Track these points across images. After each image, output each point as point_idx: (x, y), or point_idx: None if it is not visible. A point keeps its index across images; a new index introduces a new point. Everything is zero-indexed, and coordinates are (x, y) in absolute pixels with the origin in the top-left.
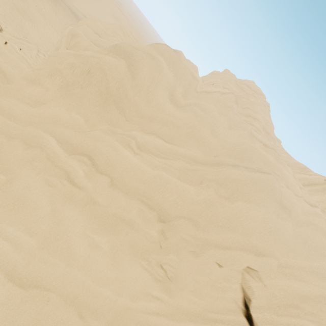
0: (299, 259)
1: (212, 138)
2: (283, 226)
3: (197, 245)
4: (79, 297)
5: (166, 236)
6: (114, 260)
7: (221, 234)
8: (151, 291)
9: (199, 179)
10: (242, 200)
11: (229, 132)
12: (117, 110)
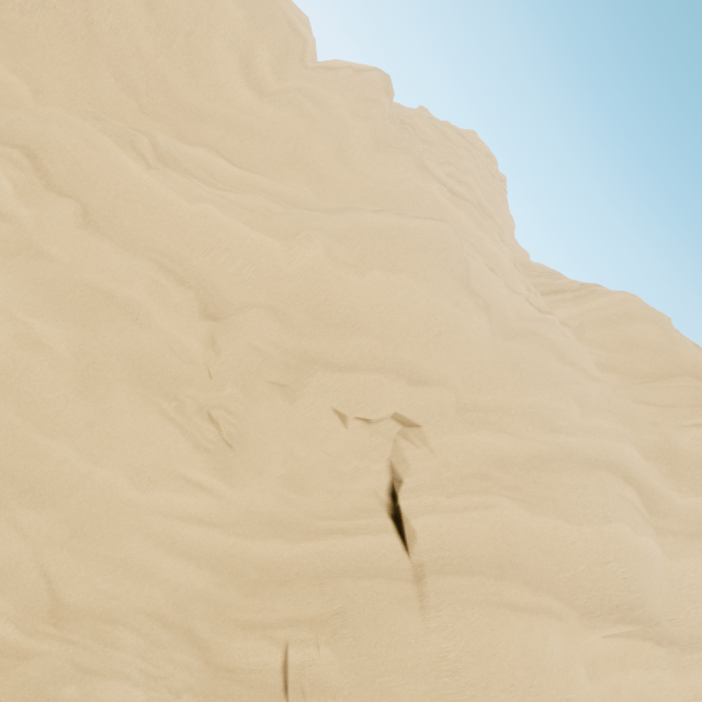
0: (499, 392)
1: (339, 169)
2: (467, 325)
3: (287, 366)
4: None
5: (219, 345)
6: (87, 383)
7: (339, 340)
8: (185, 469)
9: (294, 228)
10: (381, 268)
11: (376, 157)
12: (116, 82)
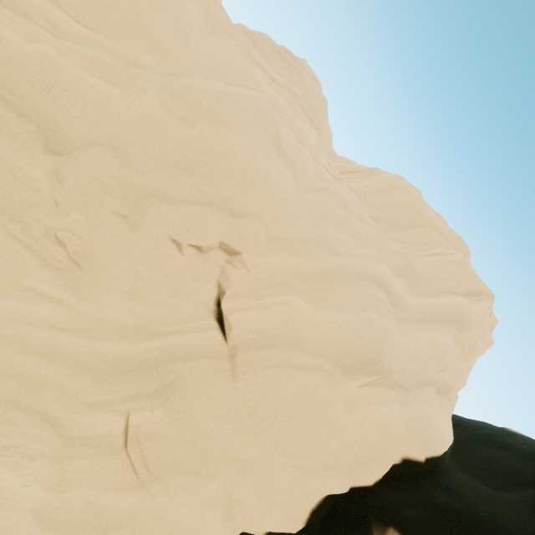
0: (299, 228)
1: (178, 44)
2: (276, 175)
3: (127, 198)
4: None
5: (62, 176)
6: None
7: (173, 179)
8: (35, 283)
9: (132, 81)
10: (207, 121)
11: (210, 39)
12: None
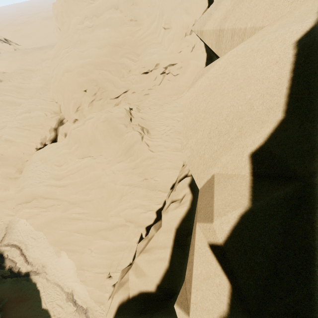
0: None
1: None
2: None
3: None
4: (114, 43)
5: (121, 10)
6: (115, 31)
7: None
8: (135, 30)
9: None
10: None
11: None
12: (81, 3)
